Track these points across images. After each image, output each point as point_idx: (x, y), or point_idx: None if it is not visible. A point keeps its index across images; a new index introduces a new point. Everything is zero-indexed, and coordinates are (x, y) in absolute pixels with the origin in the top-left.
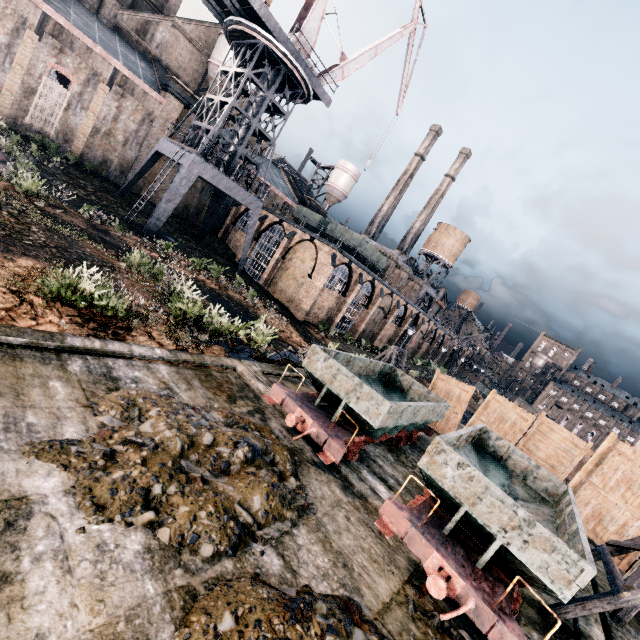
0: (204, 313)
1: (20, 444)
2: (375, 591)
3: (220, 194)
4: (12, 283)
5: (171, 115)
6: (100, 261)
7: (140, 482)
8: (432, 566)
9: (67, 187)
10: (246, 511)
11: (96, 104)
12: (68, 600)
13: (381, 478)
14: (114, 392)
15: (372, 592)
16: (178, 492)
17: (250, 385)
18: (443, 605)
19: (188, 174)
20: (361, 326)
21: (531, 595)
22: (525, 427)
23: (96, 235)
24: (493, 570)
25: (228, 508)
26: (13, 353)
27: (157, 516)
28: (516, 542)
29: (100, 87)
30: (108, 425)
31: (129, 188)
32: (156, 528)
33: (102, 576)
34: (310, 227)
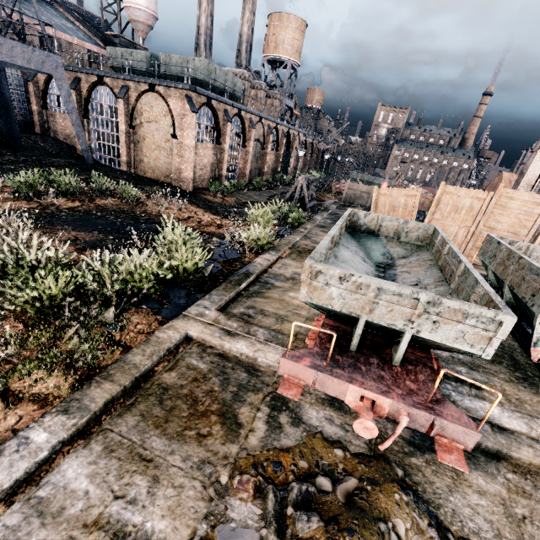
0: (82, 279)
1: None
2: None
3: None
4: None
5: None
6: None
7: None
8: None
9: None
10: None
11: None
12: None
13: (456, 378)
14: None
15: None
16: None
17: (226, 353)
18: None
19: None
20: (247, 168)
21: None
22: (483, 207)
23: None
24: None
25: None
26: None
27: None
28: None
29: None
30: None
31: None
32: None
33: None
34: (139, 73)
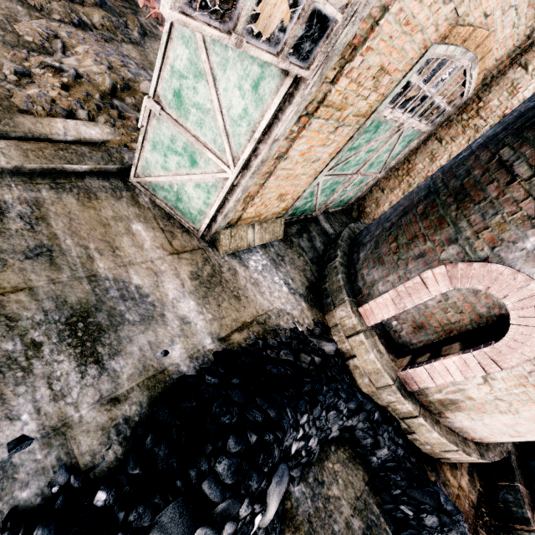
0: None
1: None
2: None
3: None
4: None
5: None
6: None
7: None
8: None
9: None
10: (87, 18)
11: None
12: None
13: None
14: None
15: None
16: None
17: None
18: None
19: None
20: None
21: None
22: None
23: None
24: None
25: (74, 10)
26: None
27: None
28: None
29: None
30: None
31: None
32: None
33: None
34: None
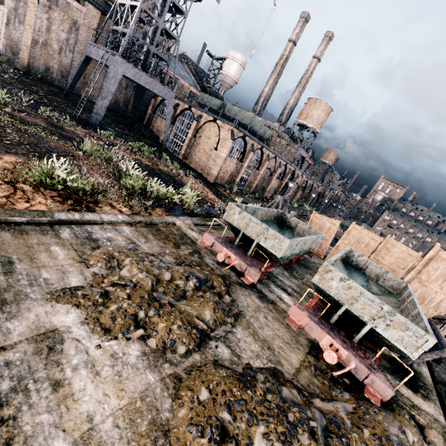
0: (147, 185)
1: (43, 294)
2: (290, 361)
3: (141, 89)
4: (4, 176)
5: (92, 22)
6: (63, 152)
7: (129, 311)
8: (325, 344)
9: (24, 93)
10: (202, 321)
11: (30, 17)
12: (101, 392)
13: (283, 288)
14: (97, 250)
15: (288, 362)
16: (156, 314)
17: (187, 234)
18: (332, 365)
19: (115, 74)
20: (254, 183)
21: (383, 352)
22: (375, 245)
23: (55, 131)
24: (363, 342)
25: (190, 321)
26: (20, 229)
27: (145, 332)
28: (381, 326)
29: (30, 1)
30: (98, 273)
31: (71, 90)
32: (146, 339)
33: (119, 374)
34: (212, 110)
